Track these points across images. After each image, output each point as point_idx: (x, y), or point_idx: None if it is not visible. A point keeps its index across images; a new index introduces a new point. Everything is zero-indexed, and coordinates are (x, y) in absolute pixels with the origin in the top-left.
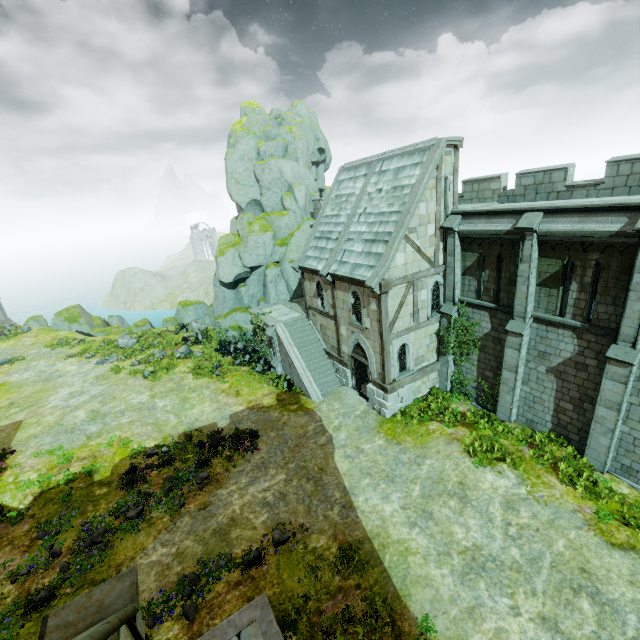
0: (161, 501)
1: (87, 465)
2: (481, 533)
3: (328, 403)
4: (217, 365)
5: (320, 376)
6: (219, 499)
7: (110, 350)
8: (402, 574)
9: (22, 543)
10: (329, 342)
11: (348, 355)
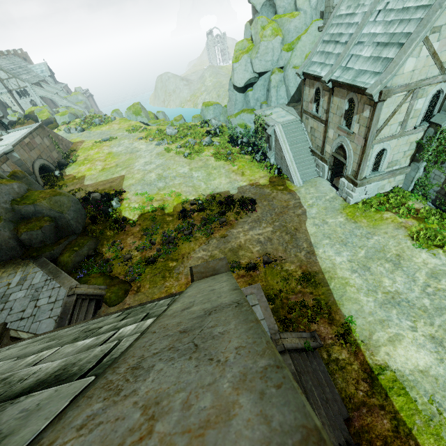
0: (200, 229)
1: (160, 204)
2: (403, 286)
3: (306, 188)
4: (229, 153)
5: (303, 168)
6: (232, 234)
7: (162, 136)
8: (340, 294)
9: (137, 236)
10: (315, 142)
11: (329, 154)
